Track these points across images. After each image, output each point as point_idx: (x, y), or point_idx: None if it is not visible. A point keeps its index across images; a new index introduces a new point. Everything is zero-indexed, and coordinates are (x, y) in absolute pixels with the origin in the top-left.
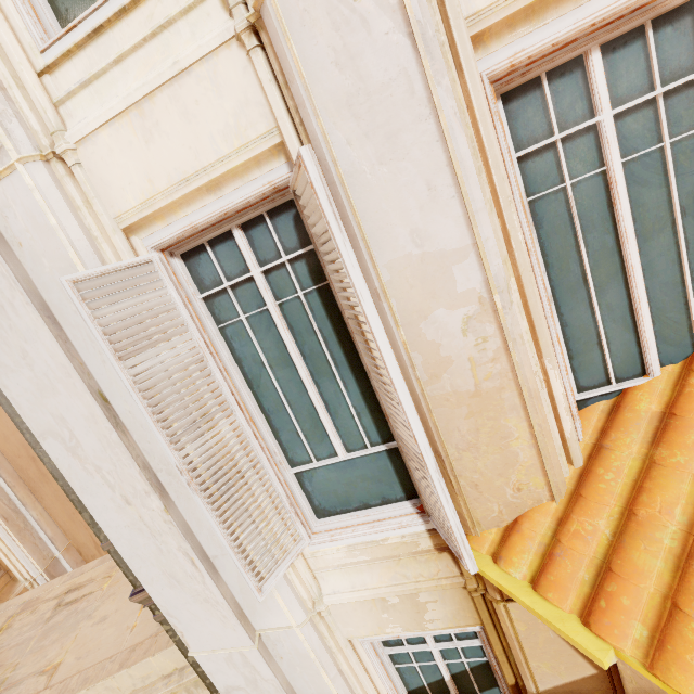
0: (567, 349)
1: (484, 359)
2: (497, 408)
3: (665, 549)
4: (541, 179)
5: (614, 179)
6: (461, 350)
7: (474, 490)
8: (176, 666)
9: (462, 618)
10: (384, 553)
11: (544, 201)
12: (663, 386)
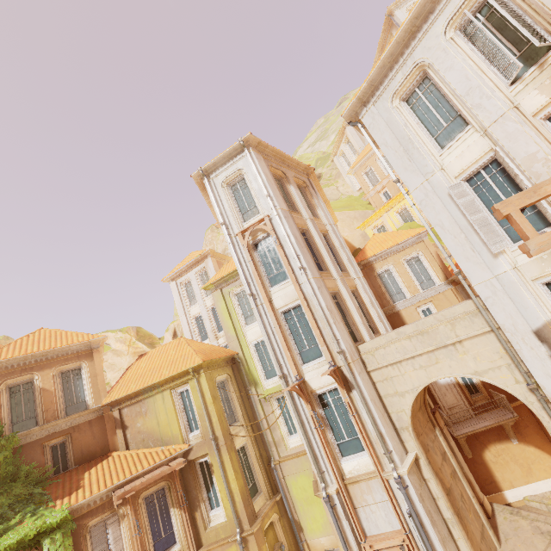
0: None
1: (550, 171)
2: None
3: None
4: None
5: None
6: (543, 171)
7: None
8: (464, 311)
9: None
10: None
11: None
12: None
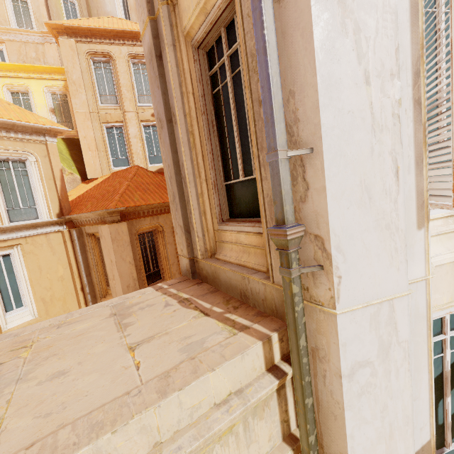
0: None
1: None
2: None
3: None
4: None
5: None
6: None
7: None
8: (231, 389)
9: None
10: None
11: None
12: None
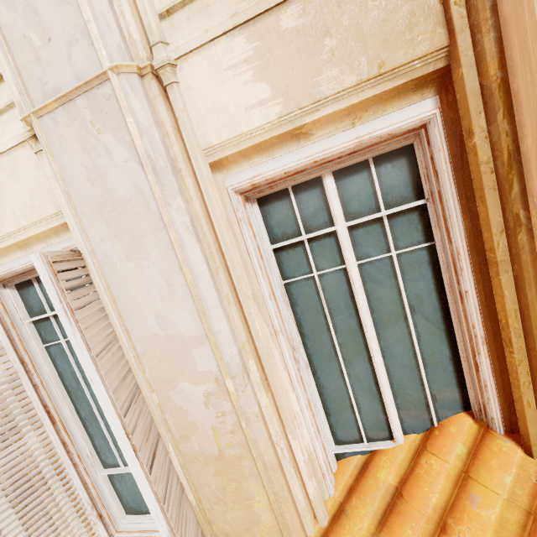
0: (325, 407)
1: (224, 429)
2: (239, 472)
3: None
4: (295, 267)
5: (351, 277)
6: (205, 419)
7: None
8: None
9: None
10: None
11: (298, 284)
12: (403, 456)
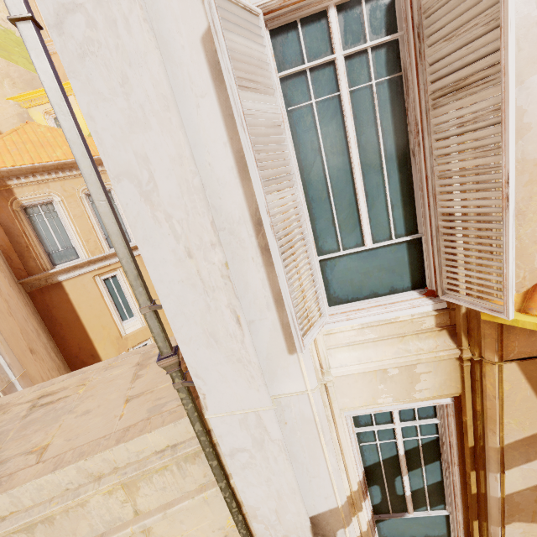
0: None
1: None
2: None
3: None
4: None
5: None
6: None
7: None
8: (168, 443)
9: (447, 388)
10: (391, 332)
11: None
12: None
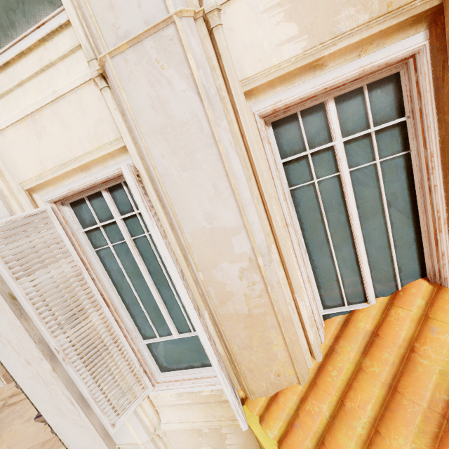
0: (317, 282)
1: (253, 295)
2: (263, 325)
3: (357, 434)
4: (299, 176)
5: (344, 181)
6: (239, 288)
7: (250, 373)
8: None
9: (249, 445)
10: (200, 400)
11: (301, 190)
12: (375, 312)
